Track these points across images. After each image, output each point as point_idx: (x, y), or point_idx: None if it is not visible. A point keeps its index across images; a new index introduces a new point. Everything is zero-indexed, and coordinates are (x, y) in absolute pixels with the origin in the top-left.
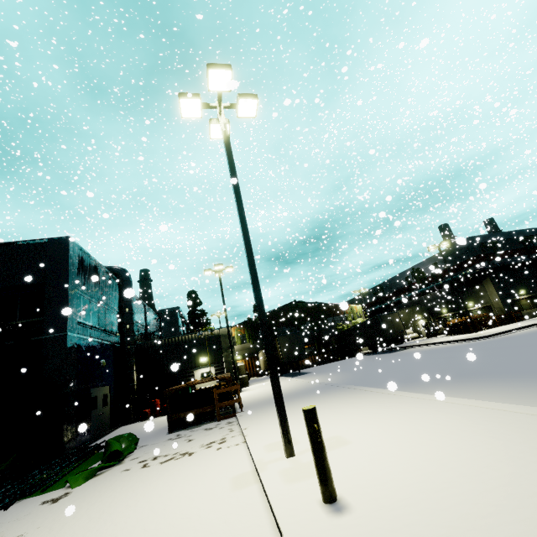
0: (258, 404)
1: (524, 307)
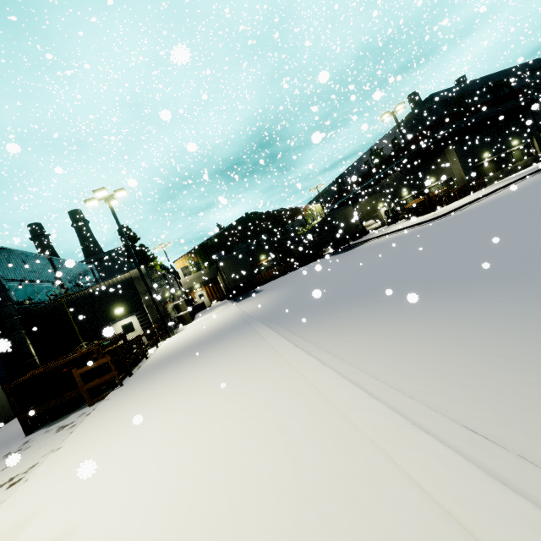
0: (154, 365)
1: (487, 172)
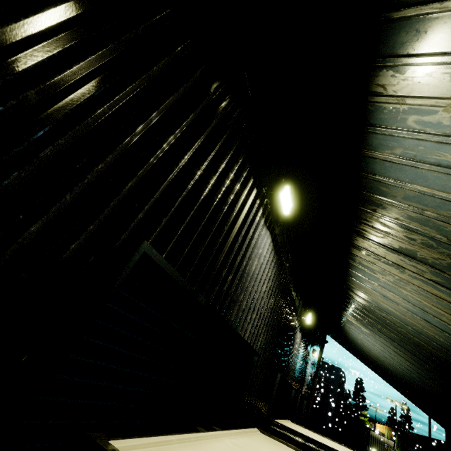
0: None
1: None
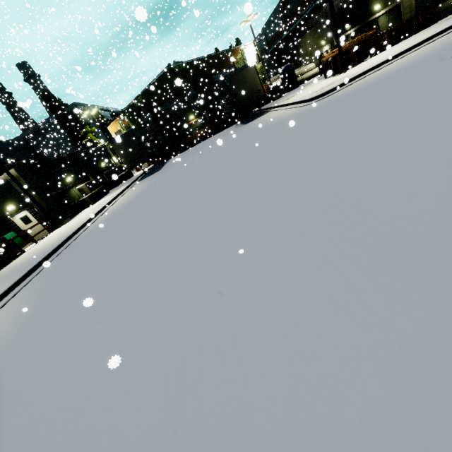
0: None
1: None
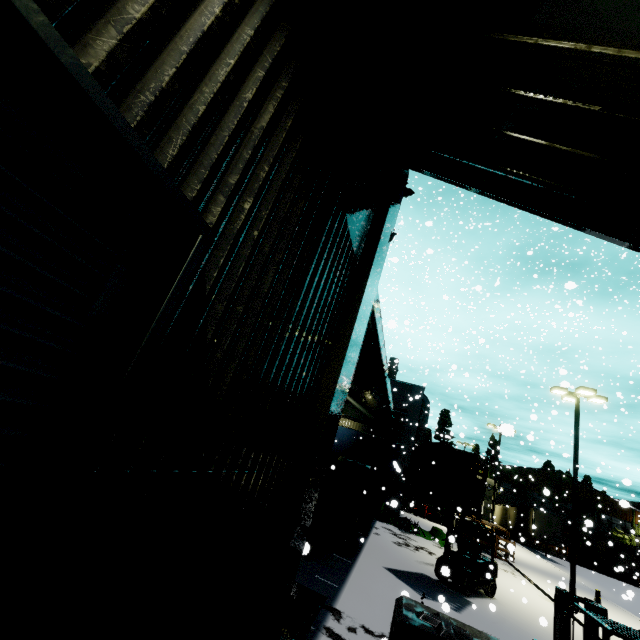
0: (523, 564)
1: None
